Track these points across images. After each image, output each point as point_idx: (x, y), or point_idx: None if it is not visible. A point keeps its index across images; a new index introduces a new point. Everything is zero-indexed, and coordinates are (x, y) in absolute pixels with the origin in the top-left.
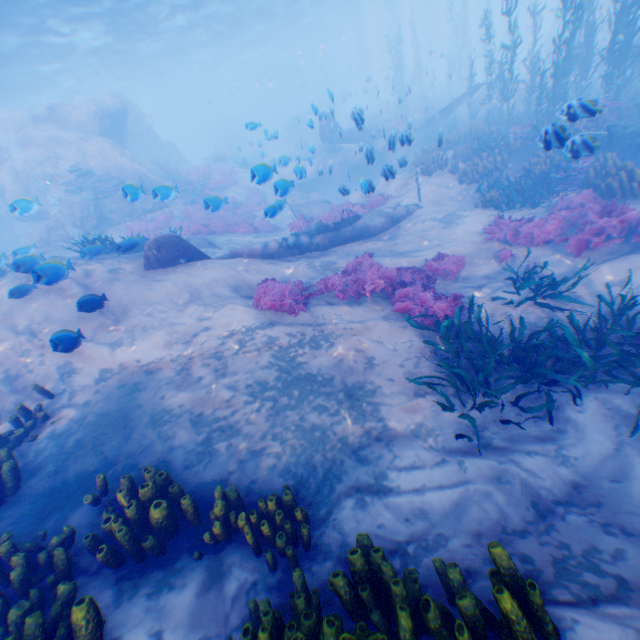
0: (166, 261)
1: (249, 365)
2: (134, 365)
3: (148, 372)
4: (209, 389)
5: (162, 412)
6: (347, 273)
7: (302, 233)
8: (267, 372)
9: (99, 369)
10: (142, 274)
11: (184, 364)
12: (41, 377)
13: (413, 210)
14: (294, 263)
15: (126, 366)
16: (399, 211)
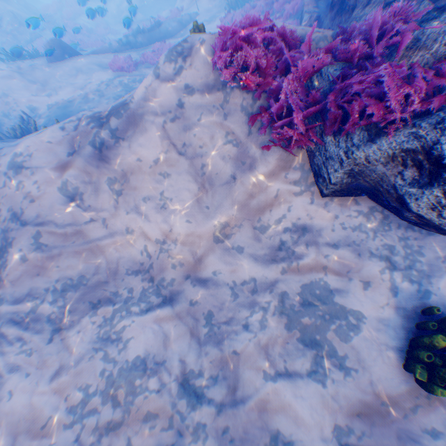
0: (58, 57)
1: (114, 92)
2: (63, 102)
3: (71, 103)
4: (99, 102)
5: (82, 112)
6: (153, 51)
7: (130, 36)
8: (122, 93)
9: (47, 106)
10: (48, 66)
11: (85, 97)
12: (22, 113)
13: (194, 17)
14: (129, 54)
15: (59, 103)
16: (186, 18)
